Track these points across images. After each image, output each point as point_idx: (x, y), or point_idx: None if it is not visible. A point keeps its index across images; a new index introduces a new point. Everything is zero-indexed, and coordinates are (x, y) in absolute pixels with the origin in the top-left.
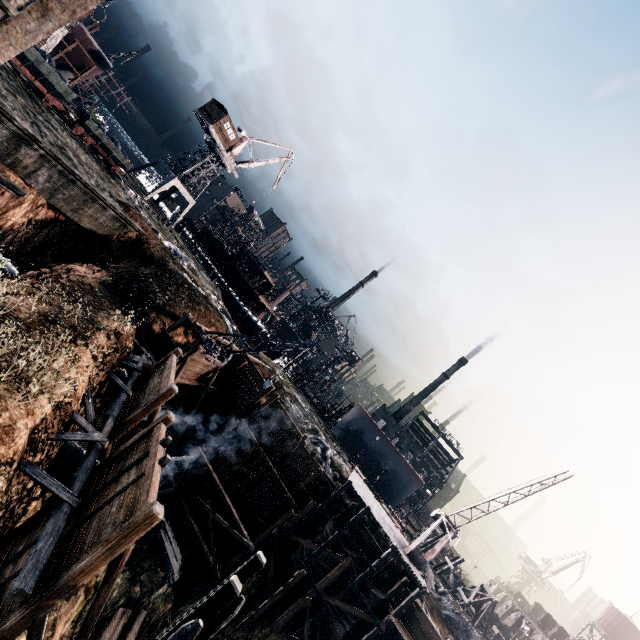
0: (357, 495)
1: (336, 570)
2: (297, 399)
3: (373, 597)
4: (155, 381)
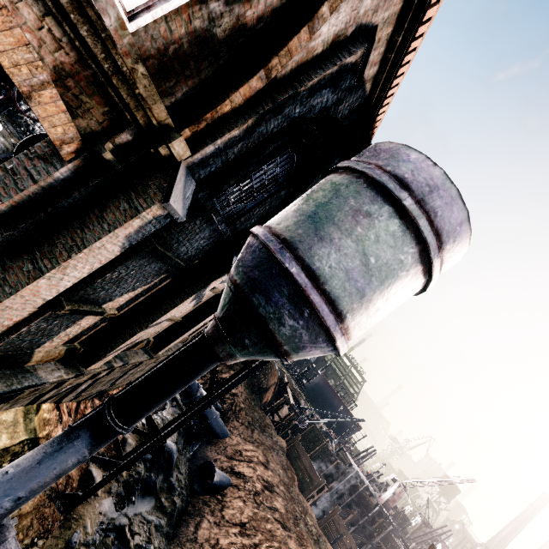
0: (360, 478)
1: (350, 519)
2: (297, 389)
3: (368, 530)
4: (298, 463)
